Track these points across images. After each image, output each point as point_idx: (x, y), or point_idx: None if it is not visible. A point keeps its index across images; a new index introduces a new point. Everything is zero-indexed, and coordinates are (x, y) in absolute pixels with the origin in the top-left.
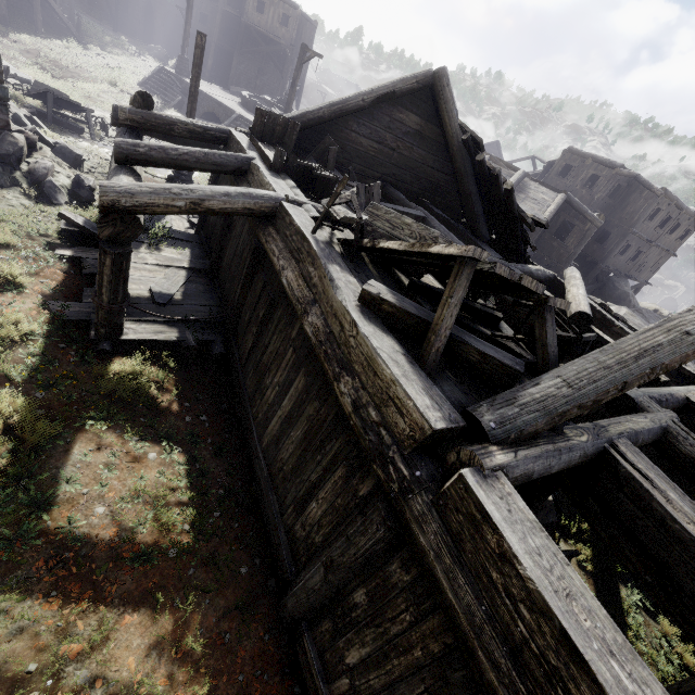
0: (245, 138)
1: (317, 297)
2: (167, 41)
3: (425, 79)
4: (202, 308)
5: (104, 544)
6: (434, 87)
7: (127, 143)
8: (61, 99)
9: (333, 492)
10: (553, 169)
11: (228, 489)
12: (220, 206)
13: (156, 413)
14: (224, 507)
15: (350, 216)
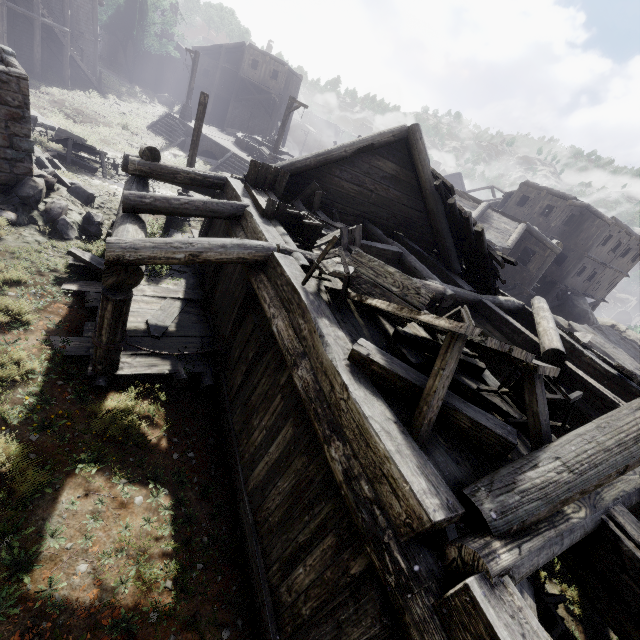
0: (240, 184)
1: (307, 350)
2: (174, 90)
3: (400, 134)
4: (194, 340)
5: (84, 610)
6: (409, 140)
7: (135, 195)
8: (80, 144)
9: (322, 562)
10: (511, 200)
11: (212, 535)
12: (217, 257)
13: (145, 451)
14: (207, 557)
15: (338, 270)
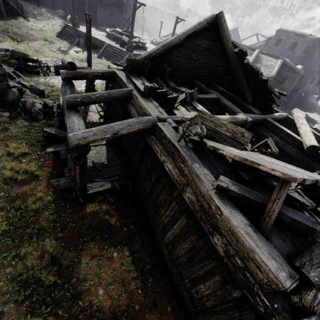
0: (123, 74)
1: (189, 182)
2: (63, 5)
3: (211, 20)
4: (118, 167)
5: (107, 310)
6: (217, 23)
7: (71, 98)
8: (26, 58)
9: (215, 286)
10: (271, 42)
11: (152, 264)
12: (127, 132)
13: (111, 230)
14: (152, 275)
15: (198, 132)
